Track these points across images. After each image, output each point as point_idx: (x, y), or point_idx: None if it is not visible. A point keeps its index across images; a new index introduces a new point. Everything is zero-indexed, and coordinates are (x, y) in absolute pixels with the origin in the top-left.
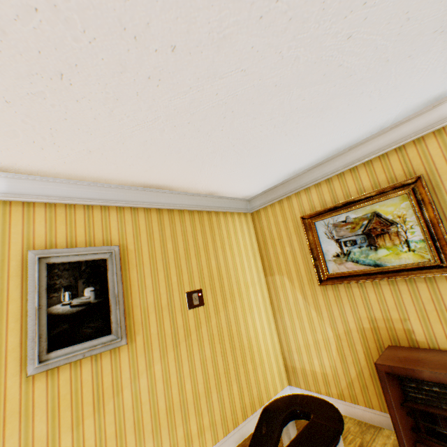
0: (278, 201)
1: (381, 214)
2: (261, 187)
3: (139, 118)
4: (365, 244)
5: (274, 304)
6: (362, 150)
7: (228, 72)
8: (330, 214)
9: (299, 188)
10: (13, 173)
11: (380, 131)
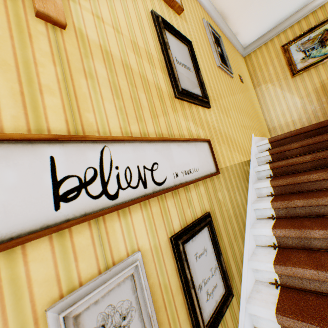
0: (264, 44)
1: None
2: (257, 35)
3: None
4: (319, 47)
5: (260, 101)
6: None
7: None
8: (299, 39)
9: (279, 31)
10: None
11: None
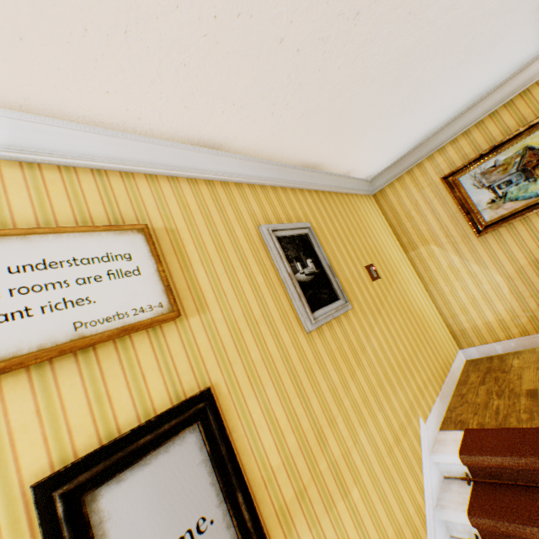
0: (406, 172)
1: (534, 146)
2: (388, 161)
3: (368, 65)
4: (522, 180)
5: (423, 277)
6: (502, 92)
7: (461, 4)
8: (475, 165)
9: (432, 150)
10: (226, 152)
11: (520, 68)
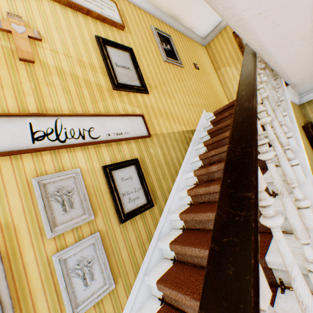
0: (219, 33)
1: None
2: (211, 26)
3: None
4: None
5: (222, 82)
6: None
7: None
8: None
9: None
10: None
11: None
